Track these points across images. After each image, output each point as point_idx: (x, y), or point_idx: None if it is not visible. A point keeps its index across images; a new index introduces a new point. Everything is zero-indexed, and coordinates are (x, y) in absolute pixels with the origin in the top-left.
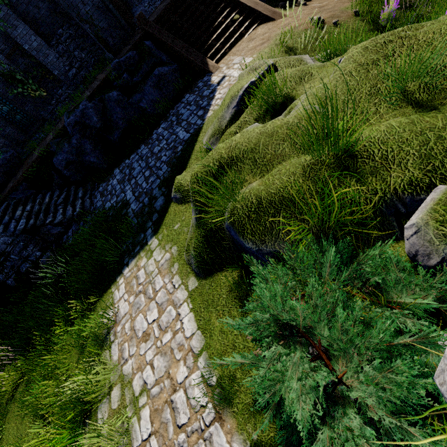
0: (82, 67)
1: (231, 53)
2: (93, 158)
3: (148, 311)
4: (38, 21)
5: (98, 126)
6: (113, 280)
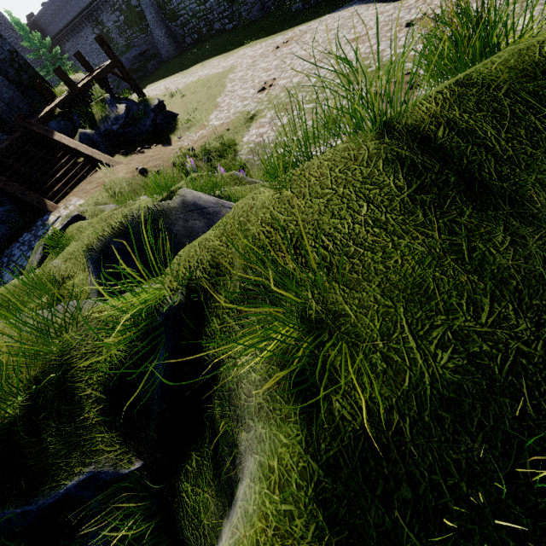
0: None
1: (72, 193)
2: None
3: None
4: None
5: None
6: None
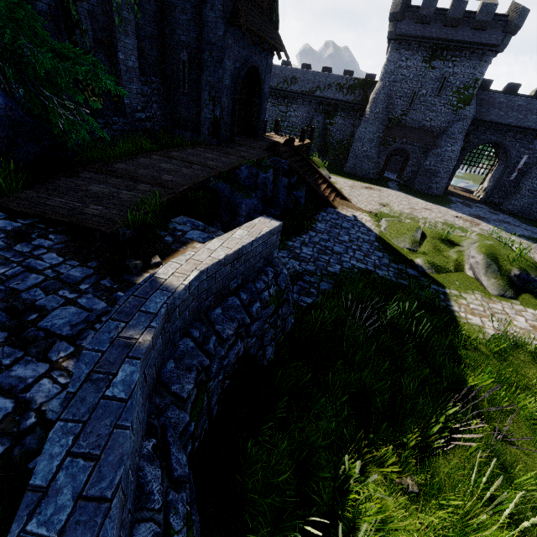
0: (150, 119)
1: (337, 204)
2: None
3: (515, 318)
4: (143, 53)
5: (269, 194)
6: (452, 316)
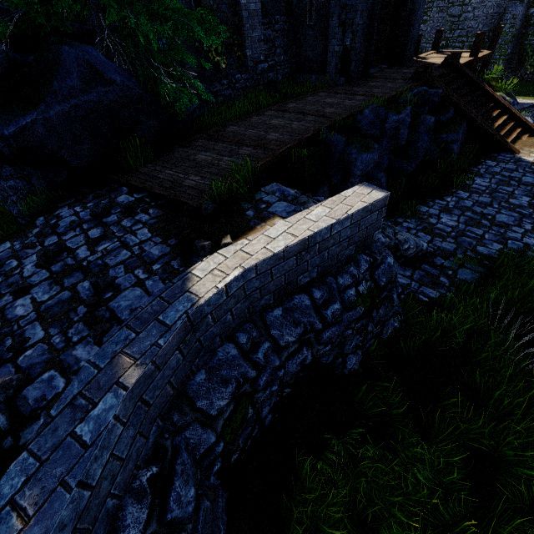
0: (272, 68)
1: (521, 145)
2: (384, 179)
3: None
4: None
5: (402, 143)
6: None
